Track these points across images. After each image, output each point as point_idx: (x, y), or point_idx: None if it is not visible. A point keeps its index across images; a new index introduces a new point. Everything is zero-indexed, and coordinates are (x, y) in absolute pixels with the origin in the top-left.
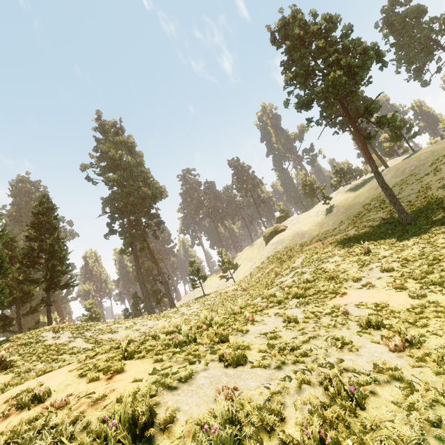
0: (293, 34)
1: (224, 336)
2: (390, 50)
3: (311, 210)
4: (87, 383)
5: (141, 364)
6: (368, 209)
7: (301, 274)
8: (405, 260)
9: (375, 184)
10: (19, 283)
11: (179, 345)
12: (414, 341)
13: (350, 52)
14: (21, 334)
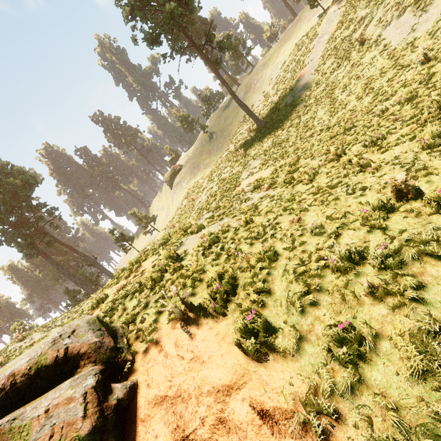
0: None
1: (185, 229)
2: None
3: (195, 143)
4: (125, 280)
5: (149, 260)
6: (237, 126)
7: (210, 189)
8: (265, 151)
9: (235, 103)
10: None
11: (162, 246)
12: (273, 182)
13: None
14: None
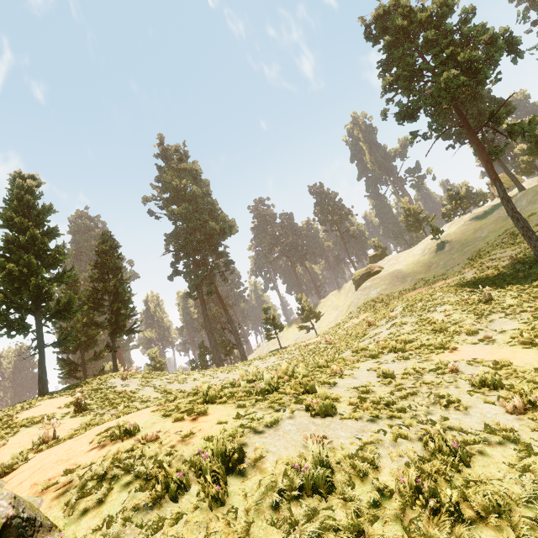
0: (394, 26)
1: (309, 387)
2: (531, 30)
3: (415, 247)
4: (173, 422)
5: (223, 409)
6: (493, 246)
7: (400, 325)
8: None
9: (505, 213)
10: (84, 326)
11: (260, 394)
12: None
13: (470, 43)
14: (90, 379)
